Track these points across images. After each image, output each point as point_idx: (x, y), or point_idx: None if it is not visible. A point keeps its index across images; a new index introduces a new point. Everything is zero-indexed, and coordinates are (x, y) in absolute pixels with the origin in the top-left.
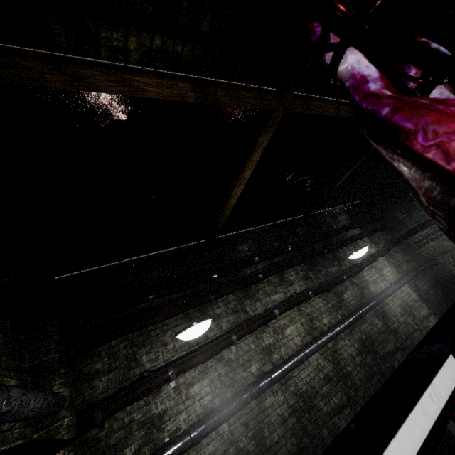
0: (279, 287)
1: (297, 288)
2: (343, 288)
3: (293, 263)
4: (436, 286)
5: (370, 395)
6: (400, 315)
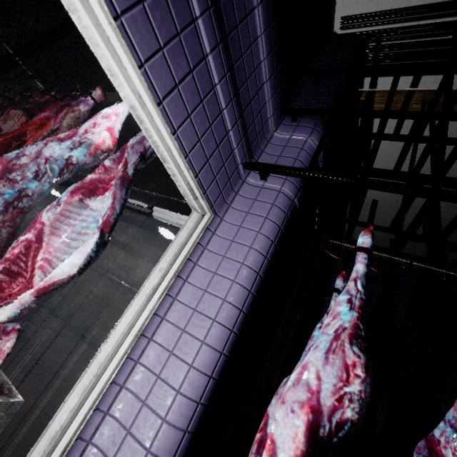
0: (120, 230)
1: (125, 238)
2: (145, 267)
3: (134, 222)
4: None
5: (71, 312)
6: None
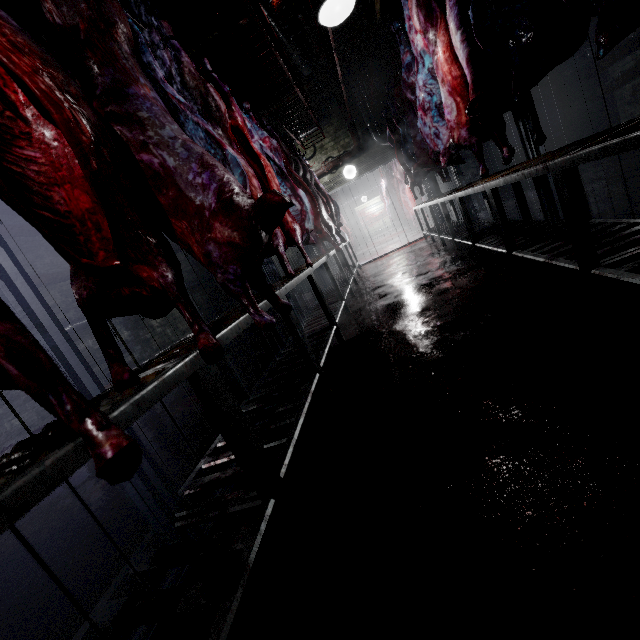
0: None
1: None
2: None
3: None
4: (212, 302)
5: None
6: (159, 326)
